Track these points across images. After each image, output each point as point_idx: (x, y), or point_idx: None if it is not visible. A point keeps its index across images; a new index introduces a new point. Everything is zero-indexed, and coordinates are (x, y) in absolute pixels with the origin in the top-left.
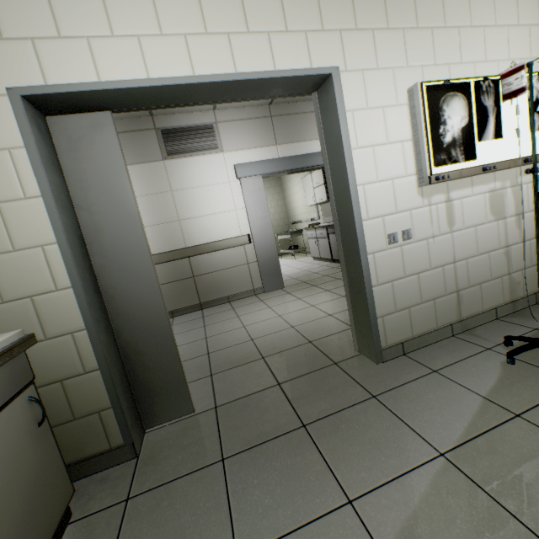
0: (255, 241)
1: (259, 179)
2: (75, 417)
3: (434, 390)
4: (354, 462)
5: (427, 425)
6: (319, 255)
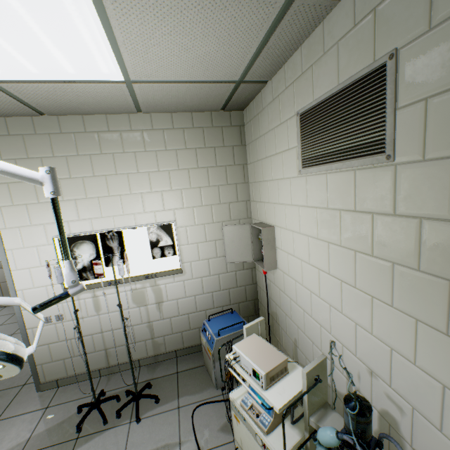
0: None
1: None
2: None
3: (23, 424)
4: None
5: None
6: None
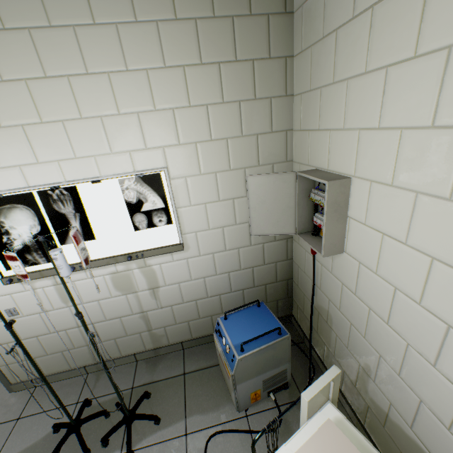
0: None
1: None
2: None
3: None
4: None
5: None
6: None
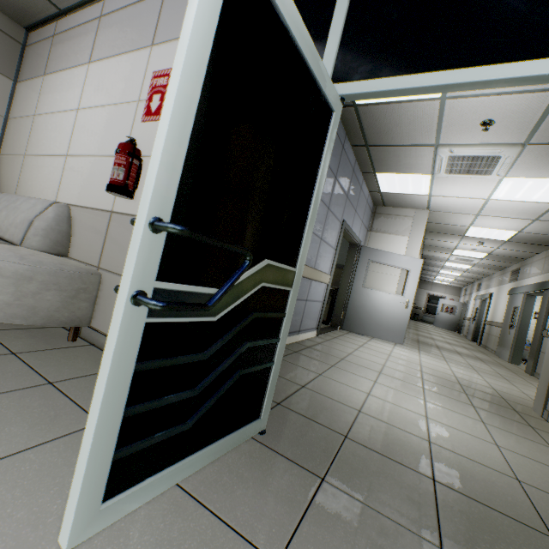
0: None
1: None
2: None
3: None
4: None
5: None
6: None
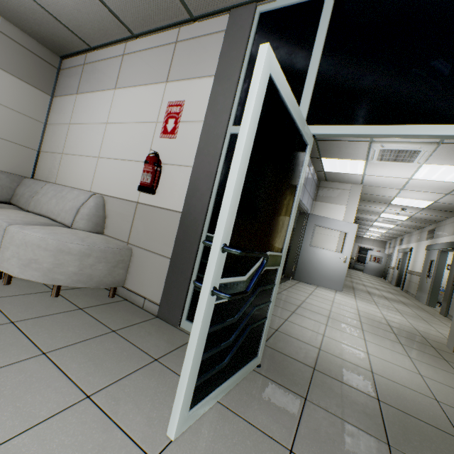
0: None
1: None
2: None
3: None
4: None
5: None
6: None
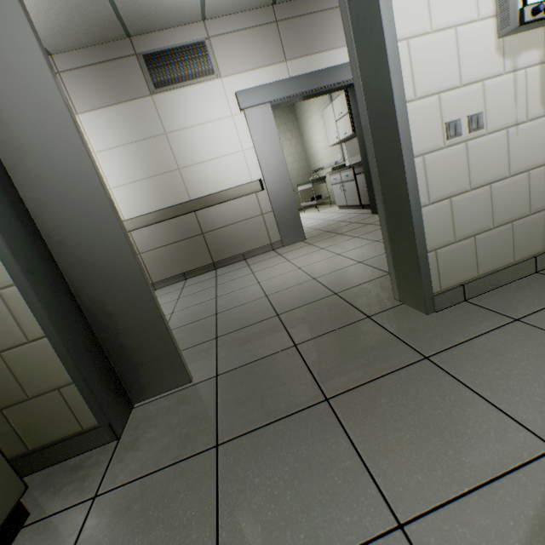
0: (268, 187)
1: (267, 109)
2: (29, 396)
3: (522, 346)
4: (404, 457)
5: (519, 400)
6: (345, 203)
